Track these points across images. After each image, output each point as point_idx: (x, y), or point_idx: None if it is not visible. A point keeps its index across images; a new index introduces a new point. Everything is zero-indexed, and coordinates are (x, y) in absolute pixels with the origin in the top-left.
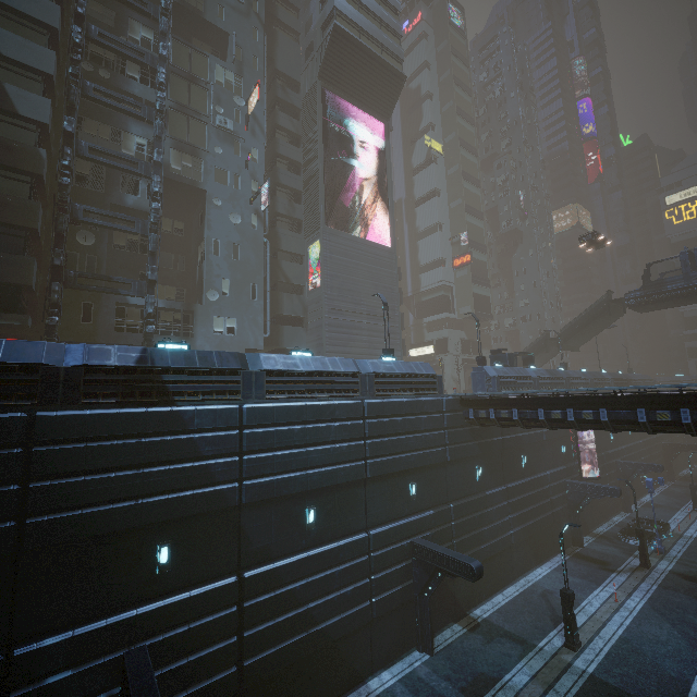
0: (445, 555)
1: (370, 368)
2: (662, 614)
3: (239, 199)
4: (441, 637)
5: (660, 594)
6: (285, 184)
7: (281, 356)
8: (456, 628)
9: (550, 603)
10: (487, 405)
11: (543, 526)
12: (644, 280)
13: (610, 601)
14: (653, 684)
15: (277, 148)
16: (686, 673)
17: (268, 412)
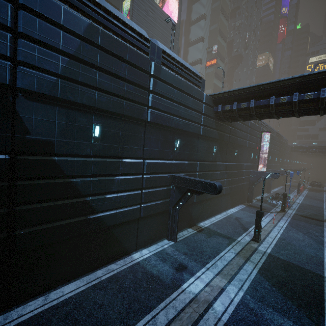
0: (196, 180)
1: (159, 45)
2: (297, 229)
3: None
4: (181, 234)
5: (293, 221)
6: None
7: None
8: (190, 230)
9: (240, 222)
10: (232, 101)
11: (238, 189)
12: None
13: (270, 223)
14: (304, 259)
15: None
16: (319, 254)
17: (54, 7)
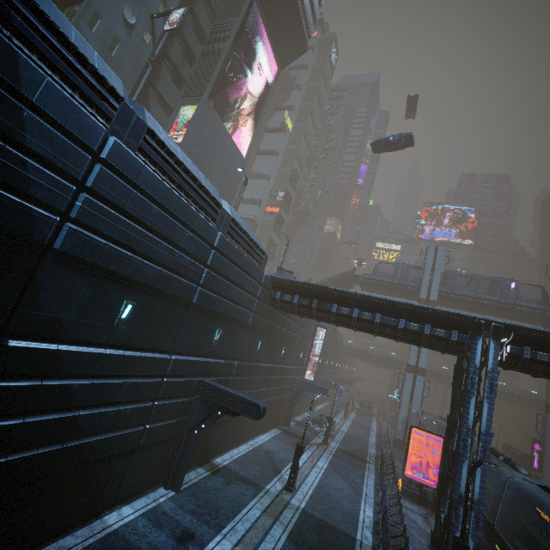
0: (235, 395)
1: (230, 211)
2: (338, 472)
3: (141, 3)
4: (187, 477)
5: (335, 460)
6: (187, 39)
7: (165, 132)
8: (201, 471)
9: (272, 459)
10: (294, 292)
11: (276, 404)
12: (374, 270)
13: (309, 462)
14: (340, 516)
15: (194, 3)
16: (356, 509)
17: (136, 166)
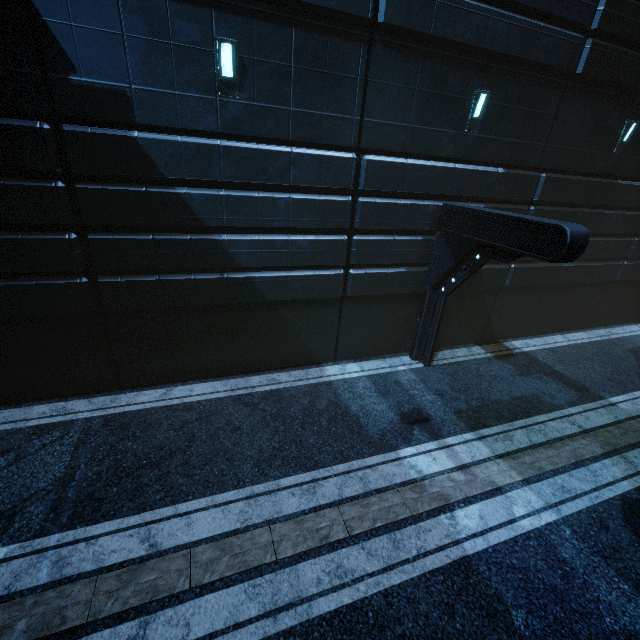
0: (504, 218)
1: None
2: None
3: None
4: (450, 353)
5: None
6: None
7: None
8: (477, 351)
9: None
10: None
11: None
12: None
13: None
14: None
15: None
16: None
17: None
